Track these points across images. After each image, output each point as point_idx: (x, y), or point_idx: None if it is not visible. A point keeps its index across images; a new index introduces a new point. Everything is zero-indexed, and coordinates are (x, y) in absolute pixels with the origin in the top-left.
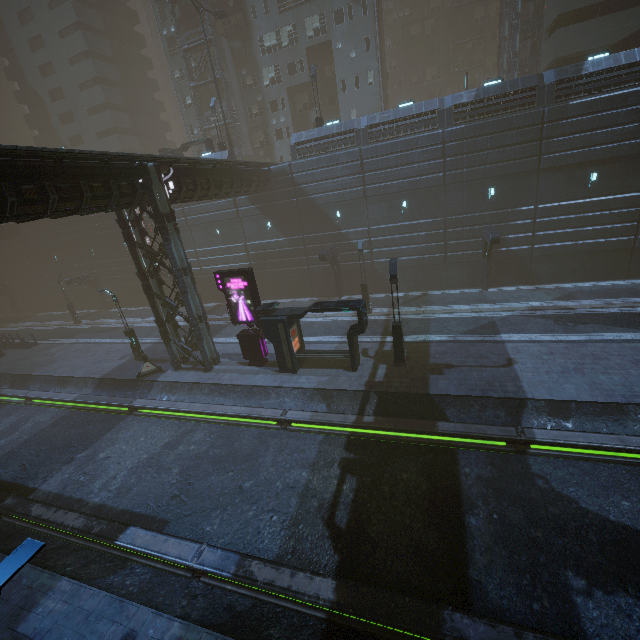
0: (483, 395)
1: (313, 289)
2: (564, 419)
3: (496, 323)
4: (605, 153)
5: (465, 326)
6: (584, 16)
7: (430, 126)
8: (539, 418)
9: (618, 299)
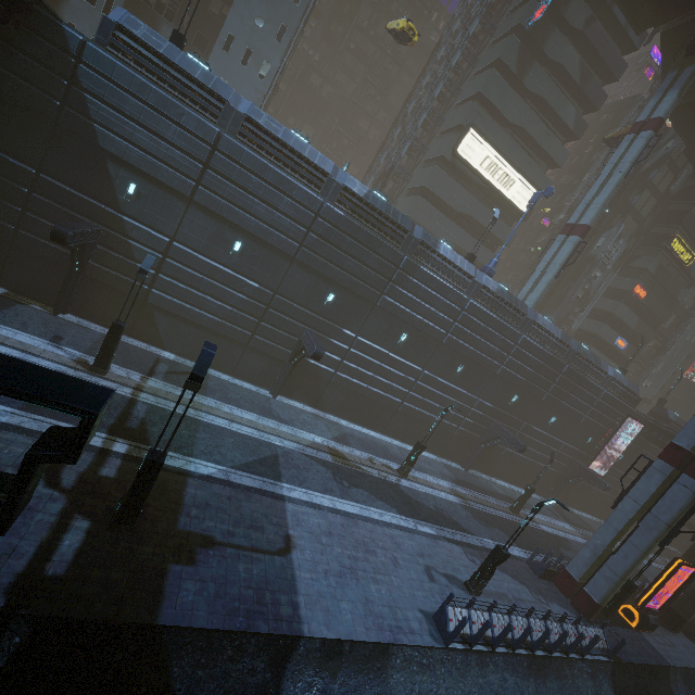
0: (248, 629)
1: (4, 270)
2: (333, 670)
3: (279, 459)
4: (419, 324)
5: (244, 453)
6: (434, 202)
7: (314, 184)
8: (306, 671)
9: (378, 458)
